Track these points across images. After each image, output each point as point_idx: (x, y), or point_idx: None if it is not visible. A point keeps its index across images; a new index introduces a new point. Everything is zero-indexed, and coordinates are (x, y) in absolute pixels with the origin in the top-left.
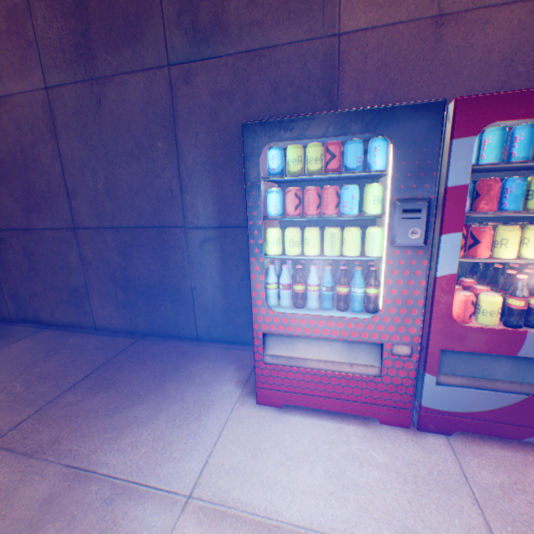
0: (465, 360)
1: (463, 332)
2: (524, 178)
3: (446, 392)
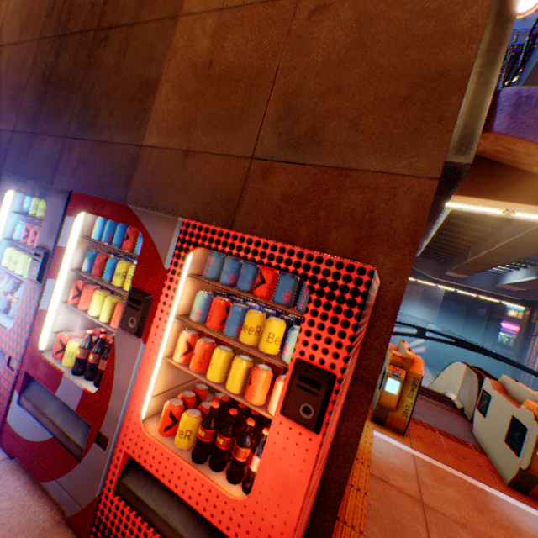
0: (44, 390)
1: (40, 360)
2: (116, 259)
3: (21, 413)
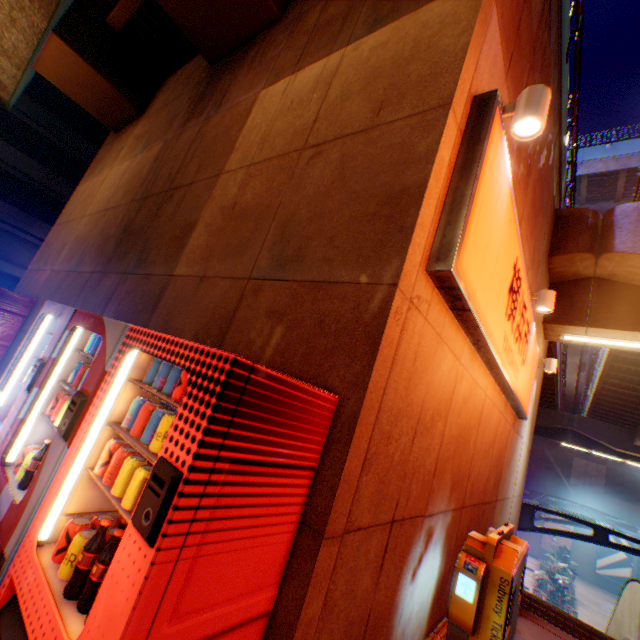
0: None
1: None
2: None
3: None
